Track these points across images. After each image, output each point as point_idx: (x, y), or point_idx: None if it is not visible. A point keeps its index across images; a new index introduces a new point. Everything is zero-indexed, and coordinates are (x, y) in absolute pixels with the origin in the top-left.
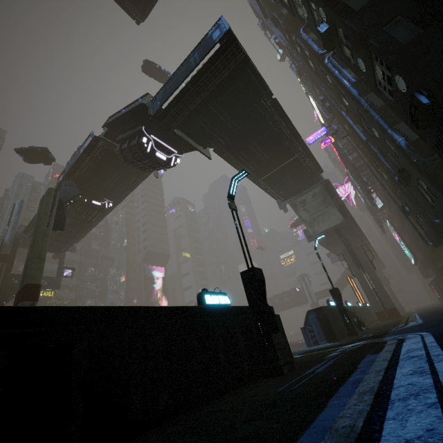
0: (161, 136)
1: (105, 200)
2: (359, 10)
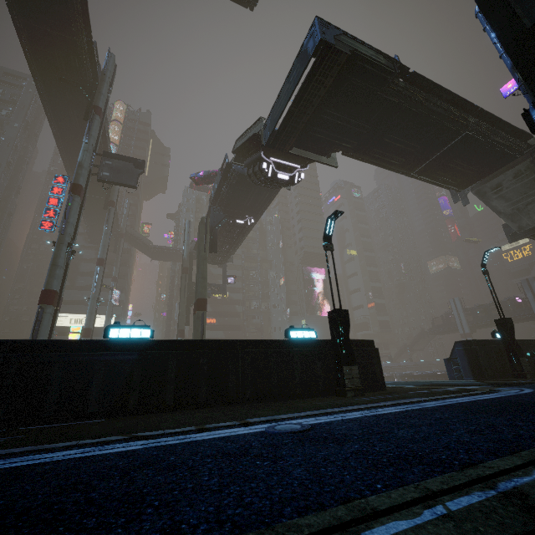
0: (281, 154)
1: (247, 217)
2: None
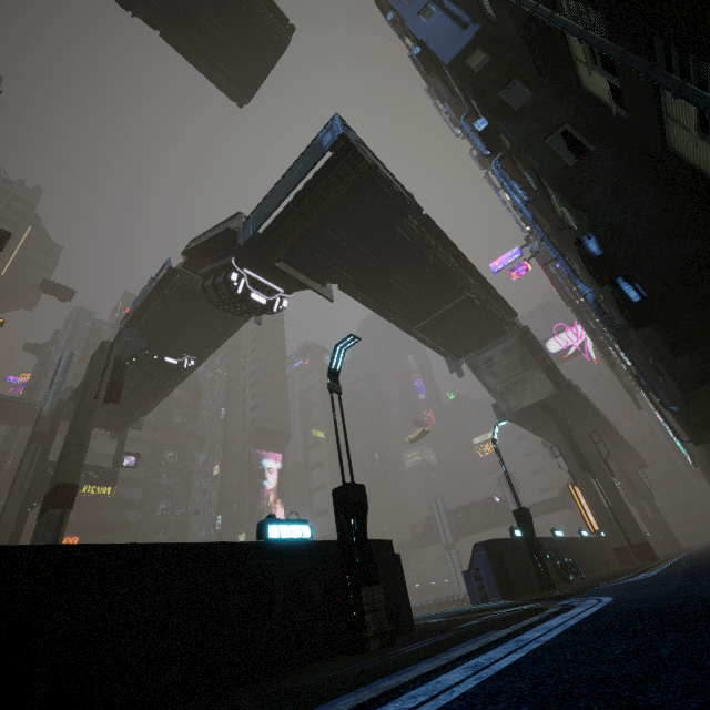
0: (260, 268)
1: (184, 356)
2: (518, 111)
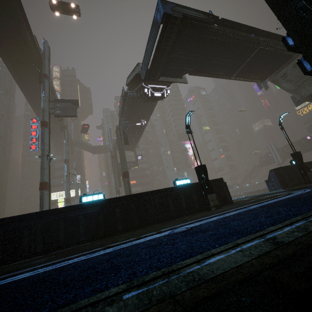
0: (154, 81)
1: (142, 121)
2: None
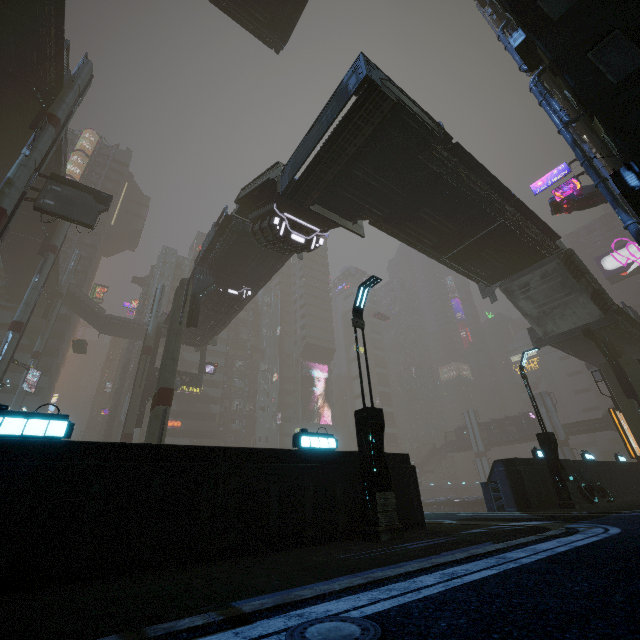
0: (298, 211)
1: (243, 287)
2: (558, 20)
